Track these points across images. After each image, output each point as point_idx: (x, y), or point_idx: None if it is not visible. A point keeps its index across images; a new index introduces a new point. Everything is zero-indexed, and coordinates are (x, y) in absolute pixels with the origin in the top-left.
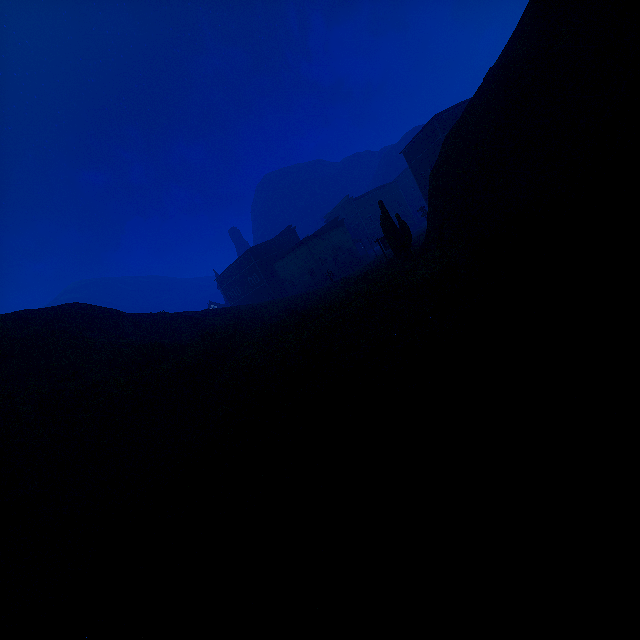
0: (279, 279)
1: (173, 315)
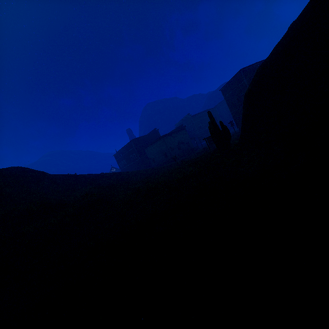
0: (147, 157)
1: (79, 176)
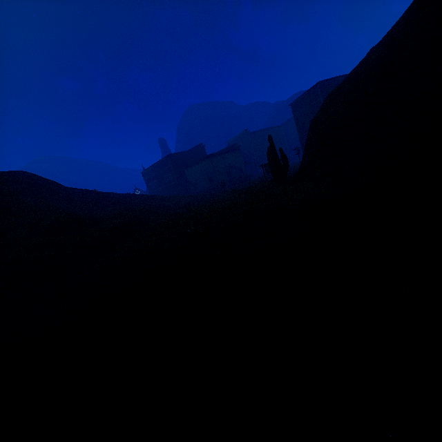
0: (187, 180)
1: (101, 194)
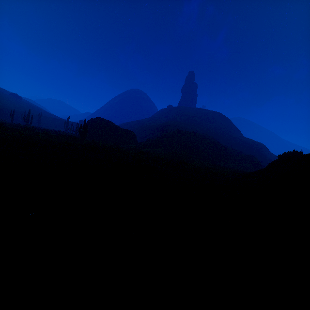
0: None
1: None
